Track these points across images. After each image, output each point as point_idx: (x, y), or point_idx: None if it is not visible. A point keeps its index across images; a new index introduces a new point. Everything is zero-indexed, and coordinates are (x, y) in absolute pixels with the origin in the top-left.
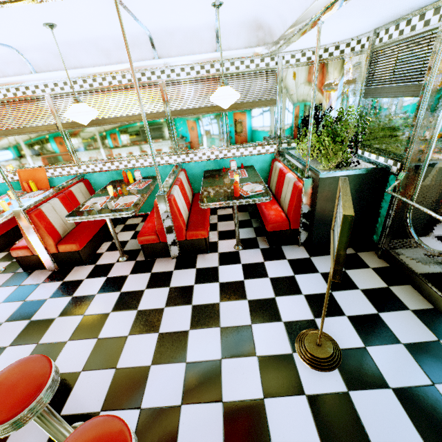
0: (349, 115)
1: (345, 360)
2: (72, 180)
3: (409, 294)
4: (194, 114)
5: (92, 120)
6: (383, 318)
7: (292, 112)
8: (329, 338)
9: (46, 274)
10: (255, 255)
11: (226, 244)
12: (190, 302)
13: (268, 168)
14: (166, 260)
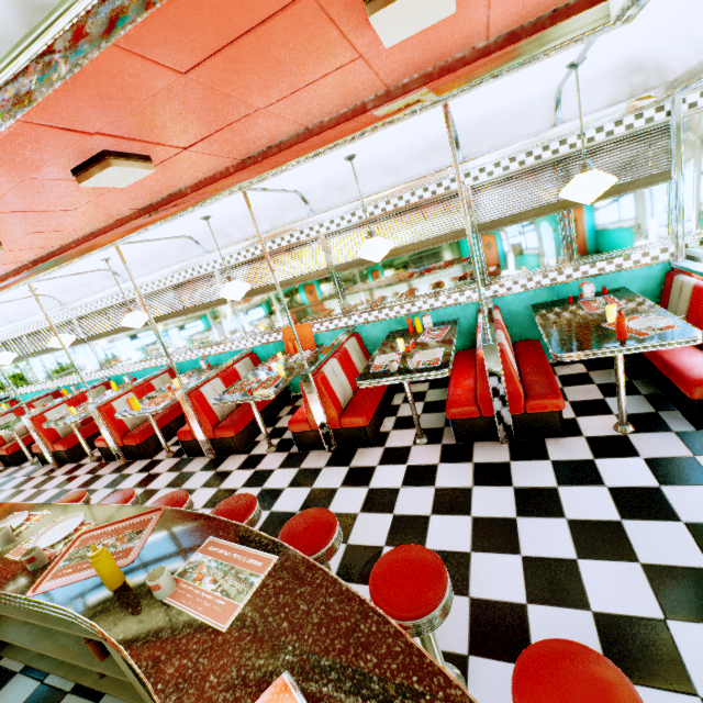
0: None
1: None
2: (345, 335)
3: None
4: (514, 224)
5: None
6: None
7: None
8: None
9: (326, 456)
10: (668, 444)
11: (594, 423)
12: (562, 514)
13: (658, 289)
14: (491, 444)
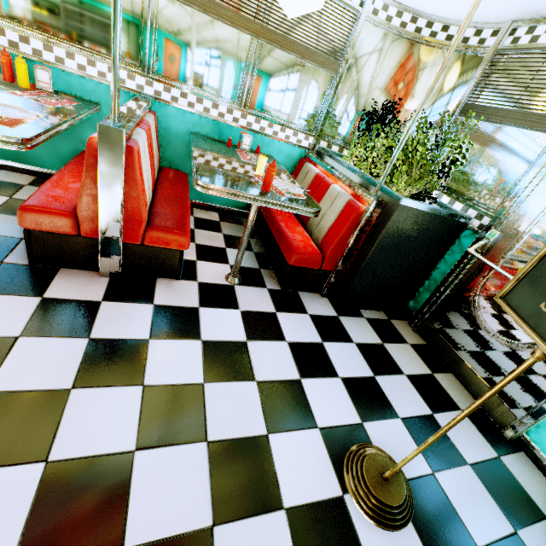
0: (463, 125)
1: (417, 501)
2: None
3: (454, 386)
4: (205, 12)
5: None
6: (440, 422)
7: (350, 99)
8: (393, 462)
9: None
10: (262, 299)
11: (211, 270)
12: (140, 380)
13: (291, 170)
14: (86, 275)
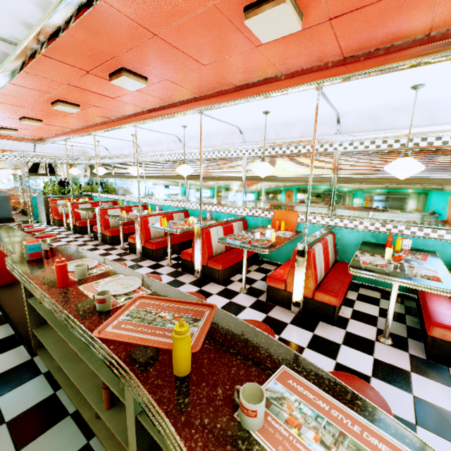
0: None
1: None
2: (327, 230)
3: None
4: None
5: (373, 178)
6: None
7: None
8: None
9: (290, 315)
10: None
11: None
12: None
13: None
14: None
